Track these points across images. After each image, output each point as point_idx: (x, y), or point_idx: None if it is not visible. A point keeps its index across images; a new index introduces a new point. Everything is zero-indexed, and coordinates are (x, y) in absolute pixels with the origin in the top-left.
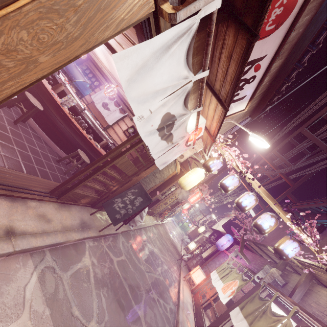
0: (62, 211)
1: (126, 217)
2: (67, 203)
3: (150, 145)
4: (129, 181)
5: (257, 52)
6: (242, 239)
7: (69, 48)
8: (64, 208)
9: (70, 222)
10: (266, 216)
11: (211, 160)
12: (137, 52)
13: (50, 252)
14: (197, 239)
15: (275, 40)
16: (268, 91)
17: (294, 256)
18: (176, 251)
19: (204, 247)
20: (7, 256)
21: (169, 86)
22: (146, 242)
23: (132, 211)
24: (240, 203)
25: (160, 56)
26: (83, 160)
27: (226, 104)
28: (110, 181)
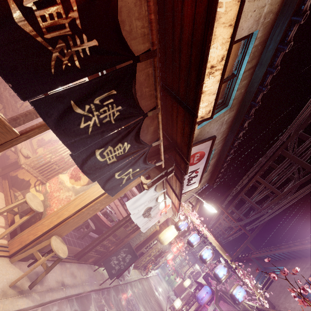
0: (80, 269)
1: (120, 272)
2: (82, 262)
3: (138, 222)
4: (122, 242)
5: (193, 168)
6: (216, 289)
7: (110, 201)
8: (80, 267)
9: (84, 277)
10: (221, 266)
11: (180, 222)
12: (134, 198)
13: (75, 299)
14: (183, 296)
15: (201, 163)
16: (214, 171)
17: (243, 300)
18: (160, 309)
19: (189, 303)
20: (61, 300)
21: (147, 199)
22: (132, 297)
23: (124, 266)
24: (202, 256)
25: (143, 195)
26: (91, 228)
27: (179, 197)
28: (109, 243)
